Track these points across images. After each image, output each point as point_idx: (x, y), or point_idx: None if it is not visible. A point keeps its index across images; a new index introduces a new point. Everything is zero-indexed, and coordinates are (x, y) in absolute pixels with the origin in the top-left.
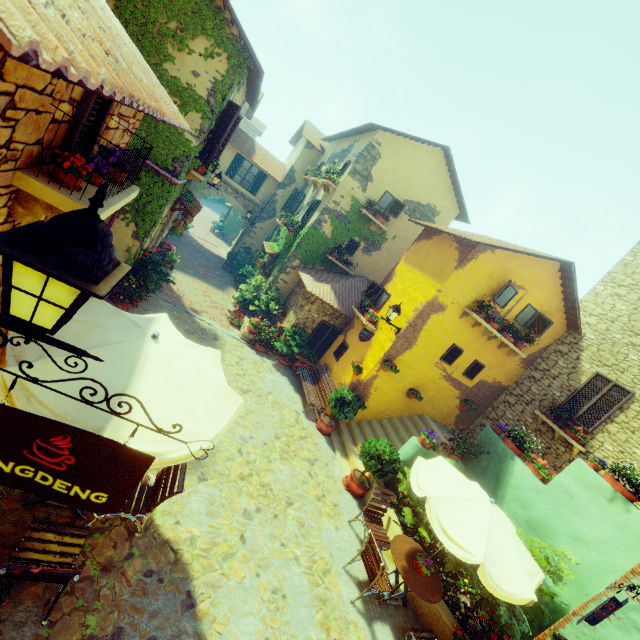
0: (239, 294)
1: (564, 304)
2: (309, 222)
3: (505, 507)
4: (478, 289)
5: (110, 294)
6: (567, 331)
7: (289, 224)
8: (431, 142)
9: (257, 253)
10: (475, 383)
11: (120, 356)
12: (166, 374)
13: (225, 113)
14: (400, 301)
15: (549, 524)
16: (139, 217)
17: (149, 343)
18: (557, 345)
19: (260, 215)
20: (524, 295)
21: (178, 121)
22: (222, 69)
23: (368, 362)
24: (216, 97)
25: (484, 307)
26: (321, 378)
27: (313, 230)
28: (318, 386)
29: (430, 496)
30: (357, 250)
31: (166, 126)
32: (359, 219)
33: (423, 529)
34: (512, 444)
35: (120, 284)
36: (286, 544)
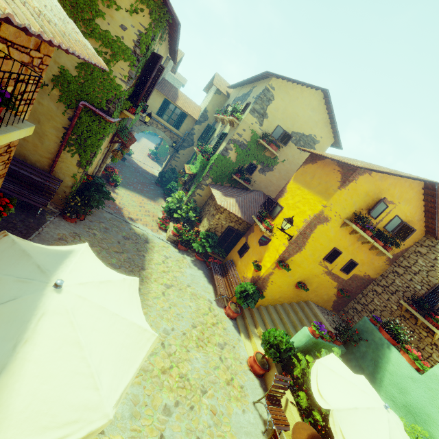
0: (166, 205)
1: (424, 215)
2: (218, 150)
3: (384, 390)
4: (356, 204)
5: (61, 211)
6: (425, 236)
7: (203, 151)
8: (314, 86)
9: (180, 173)
10: (350, 276)
11: (7, 319)
12: (65, 332)
13: (150, 62)
14: (291, 213)
15: (426, 411)
16: (81, 149)
17: (49, 294)
18: (417, 247)
19: (182, 144)
20: (393, 208)
21: (64, 42)
22: (145, 23)
23: (266, 261)
24: (141, 47)
25: (361, 219)
26: (228, 271)
27: (221, 156)
28: (226, 278)
29: (333, 409)
30: (255, 171)
31: (100, 73)
32: (257, 147)
33: (316, 412)
34: (388, 335)
35: (68, 203)
36: (201, 437)
